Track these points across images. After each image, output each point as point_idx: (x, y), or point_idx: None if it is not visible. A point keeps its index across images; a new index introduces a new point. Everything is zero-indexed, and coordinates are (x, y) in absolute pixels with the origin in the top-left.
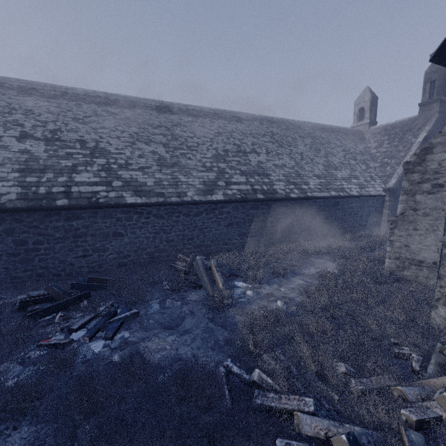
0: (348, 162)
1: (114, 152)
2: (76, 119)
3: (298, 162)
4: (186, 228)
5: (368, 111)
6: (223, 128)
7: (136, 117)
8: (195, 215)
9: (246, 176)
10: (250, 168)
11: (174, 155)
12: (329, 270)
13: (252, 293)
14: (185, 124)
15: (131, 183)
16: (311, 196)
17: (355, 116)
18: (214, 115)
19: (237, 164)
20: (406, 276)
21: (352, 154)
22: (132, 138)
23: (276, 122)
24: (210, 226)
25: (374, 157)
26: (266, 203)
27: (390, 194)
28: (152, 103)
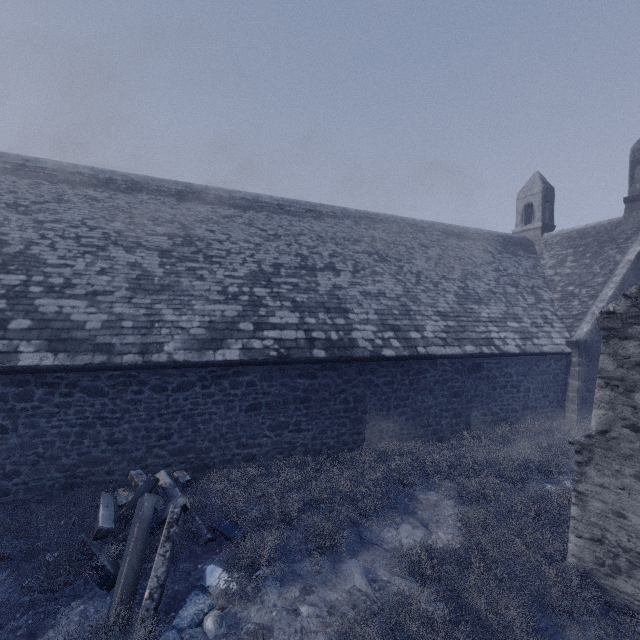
0: (502, 289)
1: (52, 264)
2: (14, 206)
3: (410, 289)
4: (155, 416)
5: (540, 209)
6: (286, 228)
7: (133, 206)
8: (177, 389)
9: (301, 313)
10: (314, 298)
11: (173, 270)
12: (436, 548)
13: (215, 627)
14: (218, 219)
15: (51, 323)
16: (424, 354)
17: (519, 216)
18: (277, 207)
19: (290, 289)
20: (624, 593)
21: (511, 276)
22: (106, 239)
23: (383, 222)
24: (209, 410)
25: (550, 282)
26: (333, 365)
27: (581, 351)
28: (173, 186)
